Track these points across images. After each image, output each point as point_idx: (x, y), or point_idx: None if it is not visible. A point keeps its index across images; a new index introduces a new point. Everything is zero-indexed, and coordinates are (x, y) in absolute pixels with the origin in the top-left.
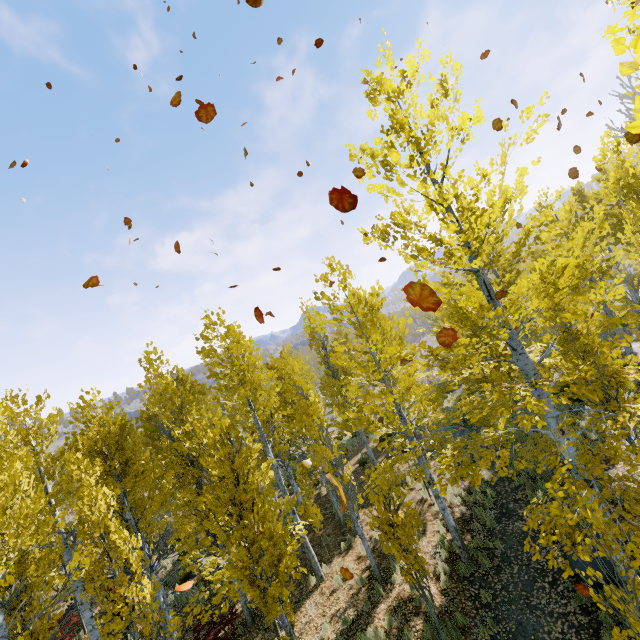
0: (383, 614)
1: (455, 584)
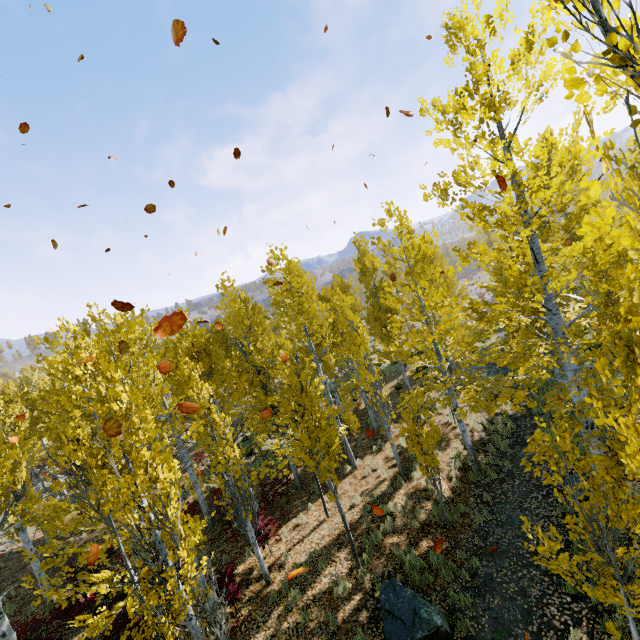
0: (402, 496)
1: (463, 485)
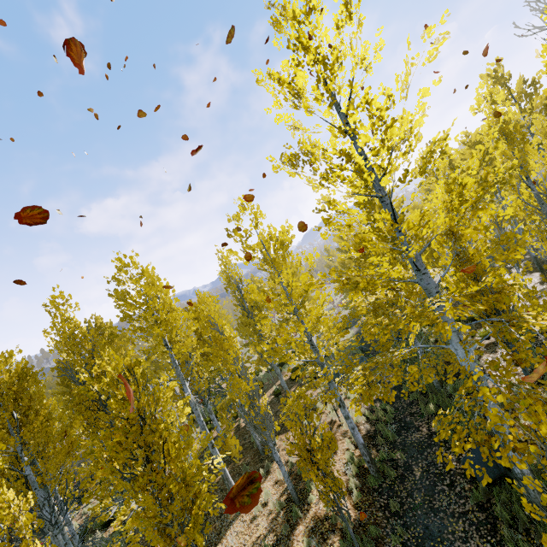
0: (302, 536)
1: (366, 497)
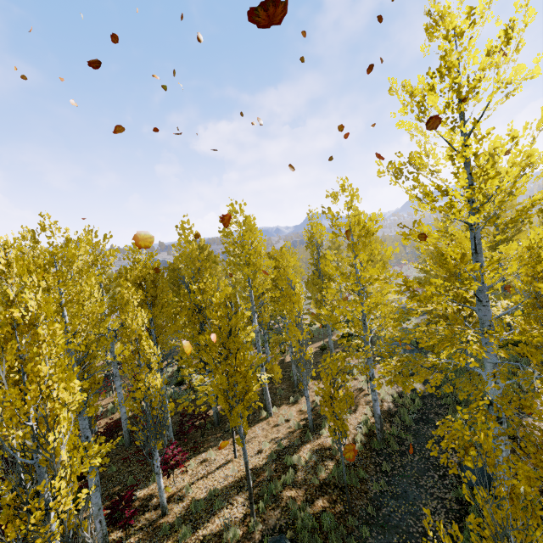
0: (307, 450)
1: (366, 451)
